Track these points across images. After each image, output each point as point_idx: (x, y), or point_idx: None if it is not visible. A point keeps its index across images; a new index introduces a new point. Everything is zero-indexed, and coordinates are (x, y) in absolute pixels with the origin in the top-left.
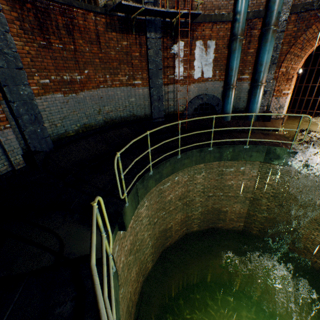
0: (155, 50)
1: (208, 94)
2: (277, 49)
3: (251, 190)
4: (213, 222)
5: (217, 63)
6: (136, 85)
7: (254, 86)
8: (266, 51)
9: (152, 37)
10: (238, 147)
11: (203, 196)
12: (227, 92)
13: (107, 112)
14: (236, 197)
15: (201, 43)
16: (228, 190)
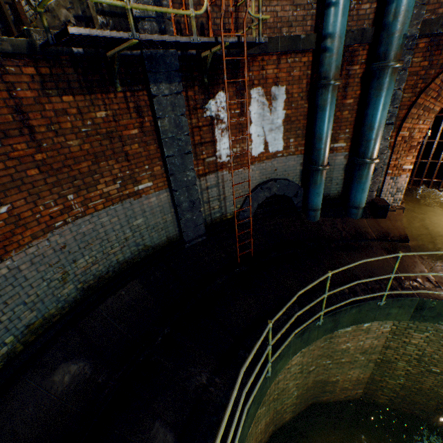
0: (172, 117)
1: (278, 178)
2: (396, 99)
3: (378, 349)
4: (314, 396)
5: (291, 126)
6: (141, 192)
7: (358, 164)
8: (381, 105)
9: (163, 93)
10: (367, 304)
11: (300, 376)
12: (313, 176)
13: (84, 269)
14: (353, 361)
15: (261, 91)
16: (341, 355)
